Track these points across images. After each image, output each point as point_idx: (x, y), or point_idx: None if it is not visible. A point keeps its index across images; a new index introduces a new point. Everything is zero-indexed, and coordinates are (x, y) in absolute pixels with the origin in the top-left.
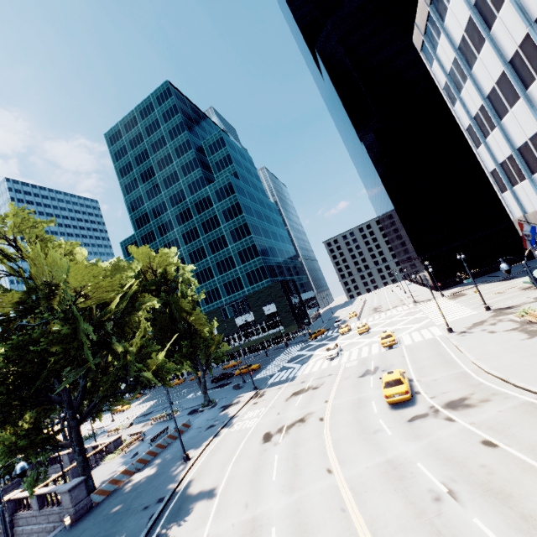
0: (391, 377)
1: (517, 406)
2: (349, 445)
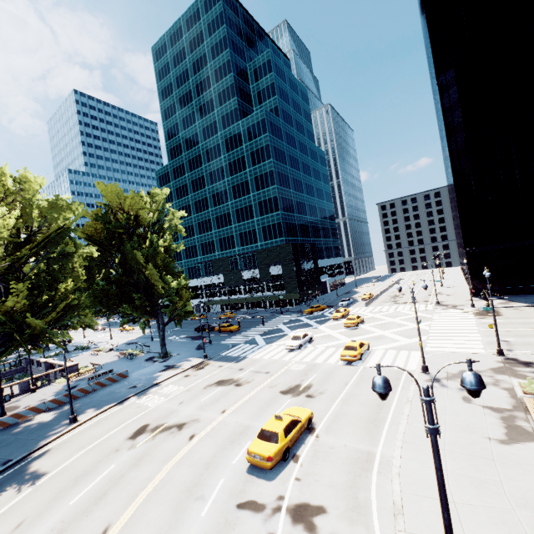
0: (272, 426)
1: None
2: (159, 502)
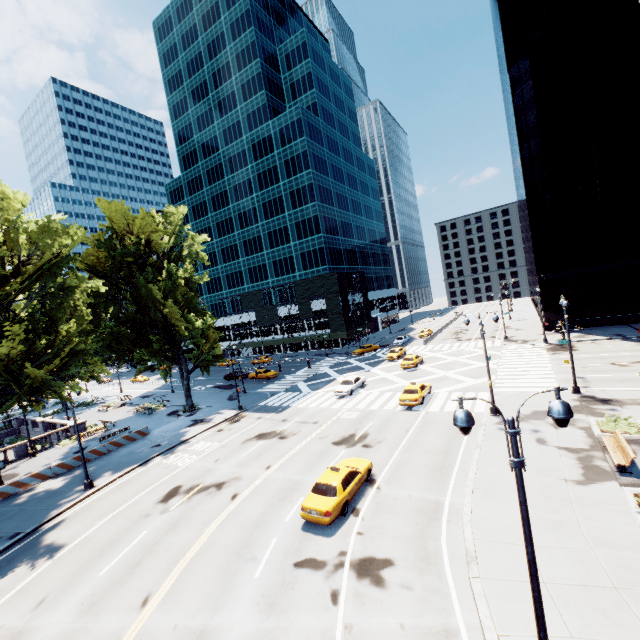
0: (328, 479)
1: (432, 632)
2: (205, 567)
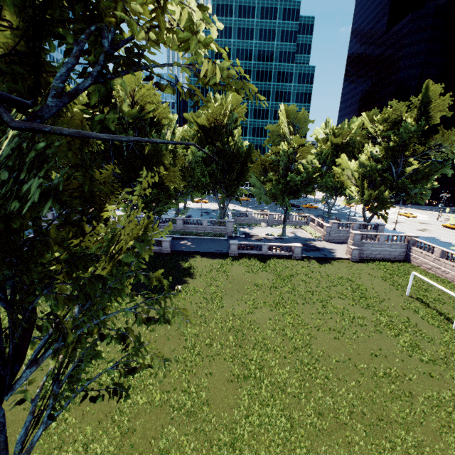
0: None
1: None
2: None
